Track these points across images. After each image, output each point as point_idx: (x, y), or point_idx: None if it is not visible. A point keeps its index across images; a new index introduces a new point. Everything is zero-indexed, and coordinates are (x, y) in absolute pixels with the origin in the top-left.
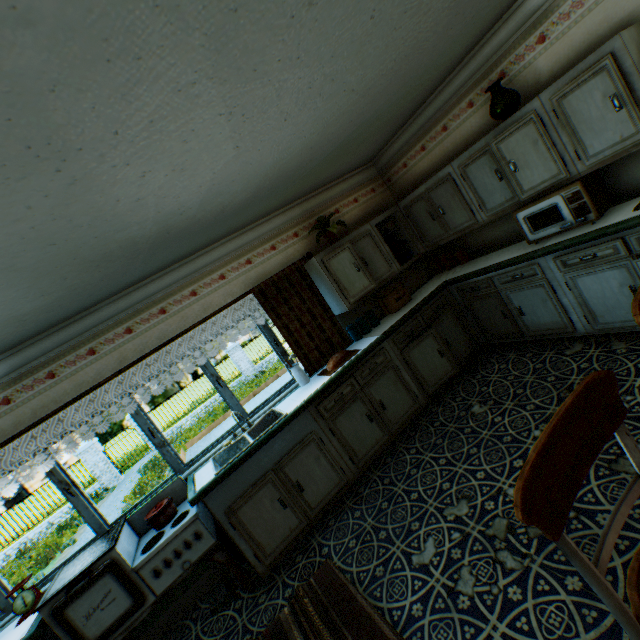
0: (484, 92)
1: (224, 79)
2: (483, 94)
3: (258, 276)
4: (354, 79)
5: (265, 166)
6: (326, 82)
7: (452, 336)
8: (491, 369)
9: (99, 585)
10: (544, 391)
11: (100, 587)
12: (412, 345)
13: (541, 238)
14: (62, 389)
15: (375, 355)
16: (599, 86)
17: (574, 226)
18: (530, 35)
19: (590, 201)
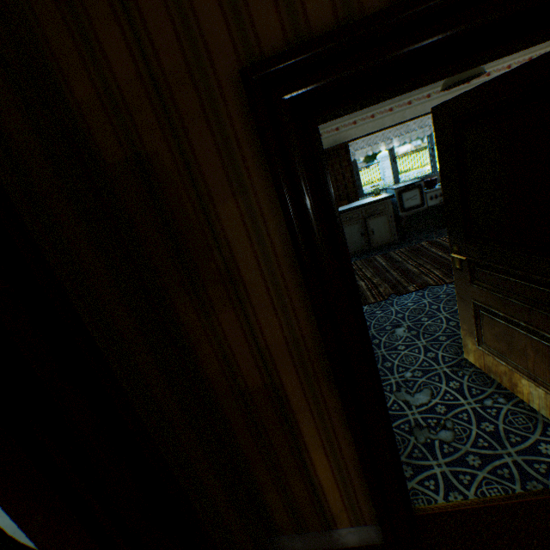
0: None
1: None
2: None
3: None
4: None
5: None
6: None
7: None
8: None
9: (413, 191)
10: None
11: (413, 192)
12: None
13: None
14: (410, 112)
15: None
16: None
17: None
18: None
19: None
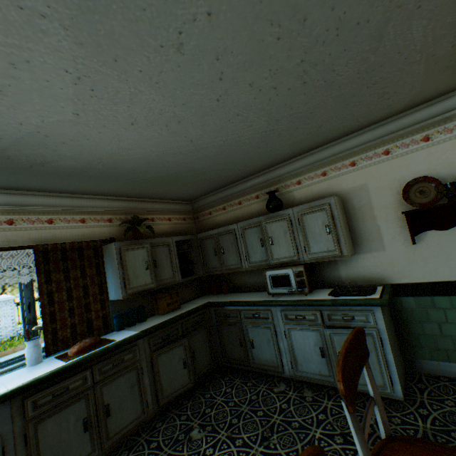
0: (266, 193)
1: (81, 41)
2: (265, 195)
3: (52, 237)
4: (195, 133)
5: (103, 150)
6: (174, 119)
7: (200, 350)
8: (220, 390)
9: None
10: (253, 425)
11: None
12: (164, 349)
13: (276, 293)
14: None
15: (126, 350)
16: (321, 217)
17: (296, 292)
18: (294, 178)
19: (307, 280)
